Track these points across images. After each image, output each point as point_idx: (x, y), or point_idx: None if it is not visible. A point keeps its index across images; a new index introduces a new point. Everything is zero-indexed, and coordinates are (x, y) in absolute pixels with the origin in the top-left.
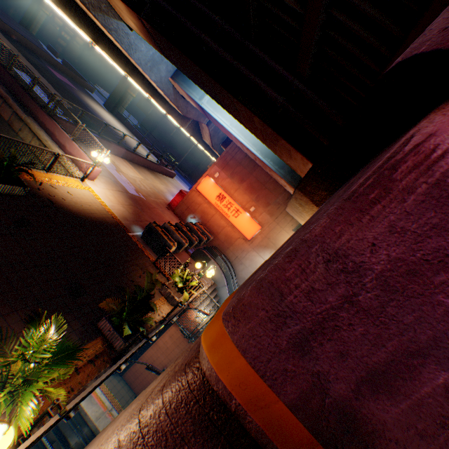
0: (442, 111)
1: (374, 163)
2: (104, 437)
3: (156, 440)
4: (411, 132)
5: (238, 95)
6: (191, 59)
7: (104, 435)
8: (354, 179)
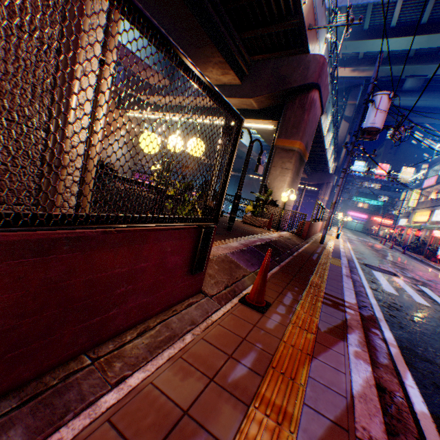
0: (313, 92)
1: (305, 101)
2: (279, 187)
3: (294, 169)
4: (310, 95)
5: (217, 46)
6: (195, 16)
7: (277, 189)
8: (300, 104)
